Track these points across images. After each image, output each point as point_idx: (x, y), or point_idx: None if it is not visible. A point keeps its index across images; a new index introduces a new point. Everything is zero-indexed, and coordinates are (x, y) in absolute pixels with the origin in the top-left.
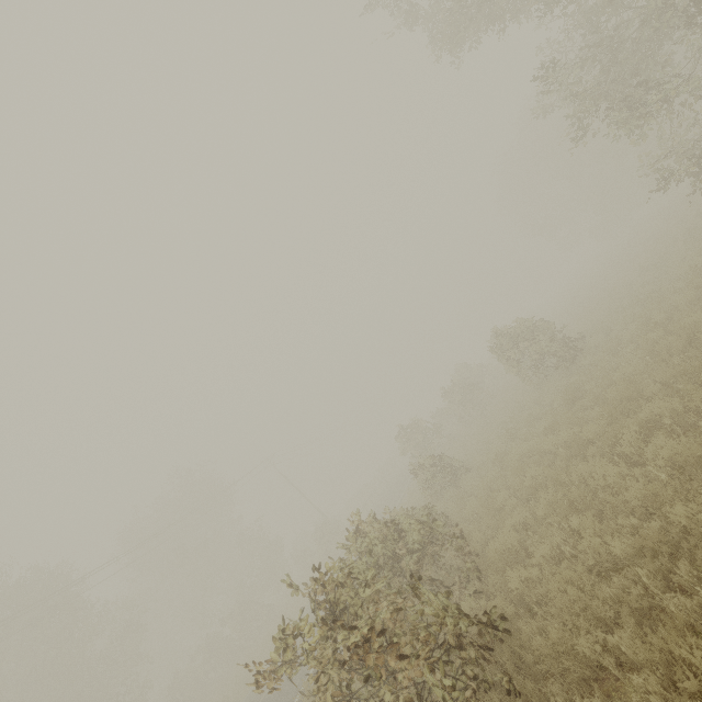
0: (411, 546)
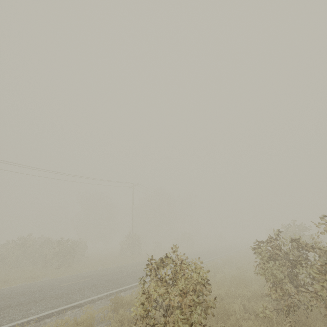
0: None
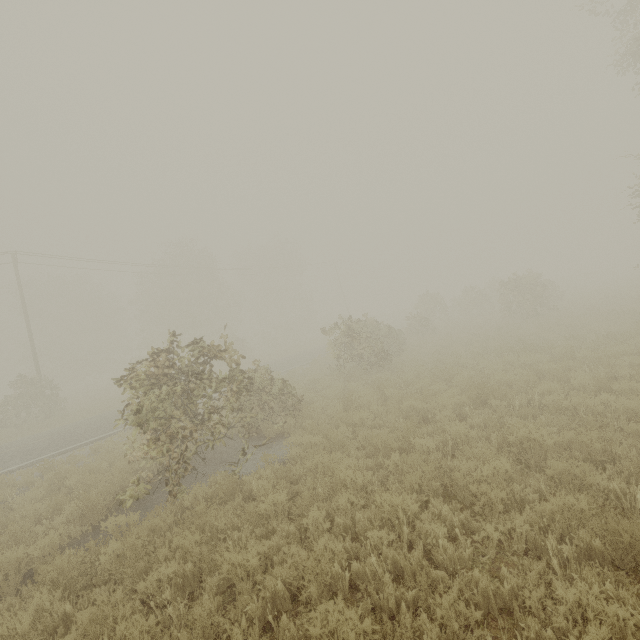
0: (382, 334)
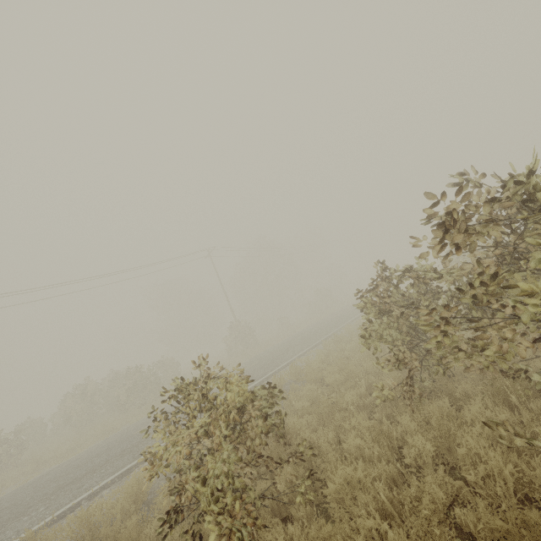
0: None
